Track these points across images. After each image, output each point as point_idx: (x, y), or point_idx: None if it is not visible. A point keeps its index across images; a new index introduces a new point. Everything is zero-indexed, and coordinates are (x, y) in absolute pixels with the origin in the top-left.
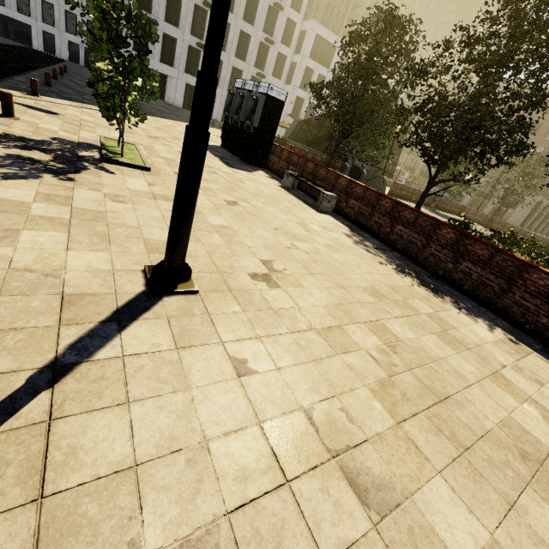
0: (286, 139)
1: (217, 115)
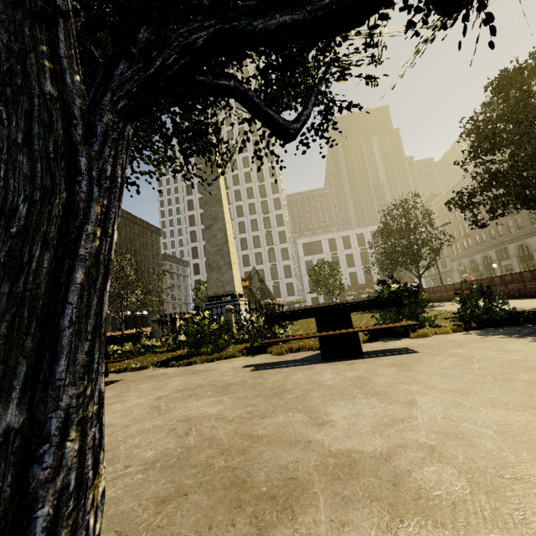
0: None
1: None
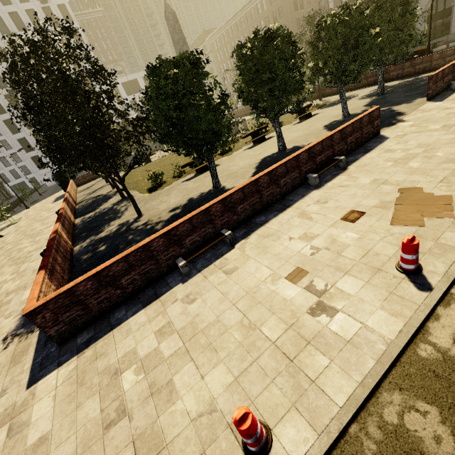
0: None
1: None
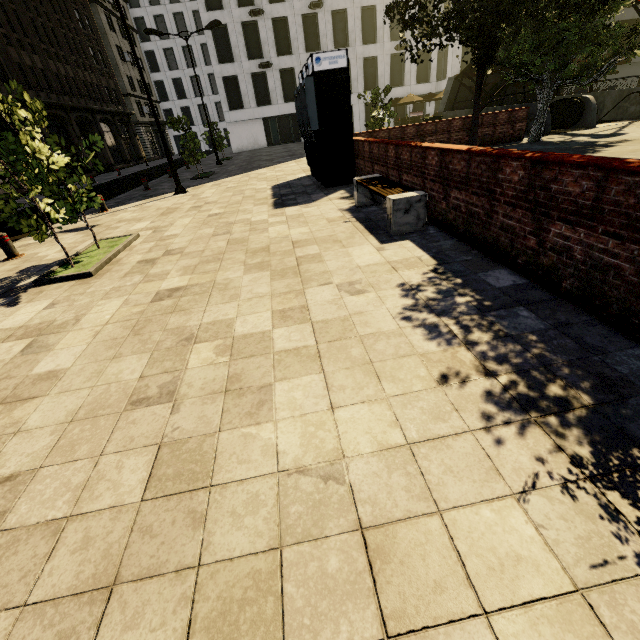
0: (442, 114)
1: (359, 128)
